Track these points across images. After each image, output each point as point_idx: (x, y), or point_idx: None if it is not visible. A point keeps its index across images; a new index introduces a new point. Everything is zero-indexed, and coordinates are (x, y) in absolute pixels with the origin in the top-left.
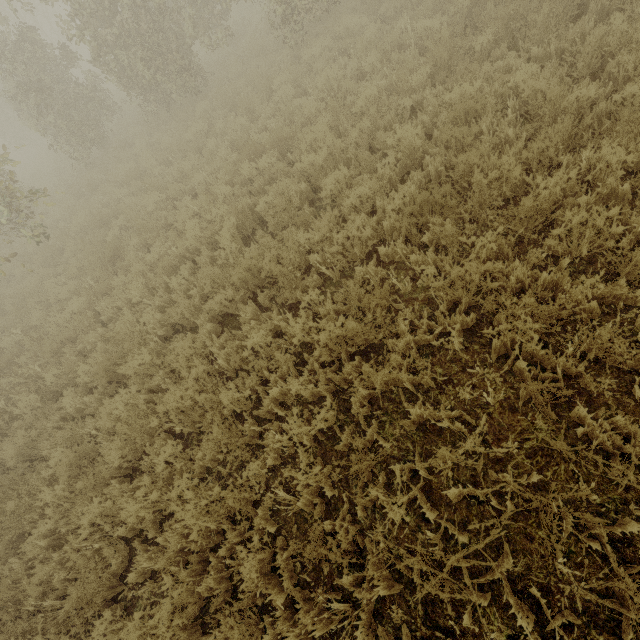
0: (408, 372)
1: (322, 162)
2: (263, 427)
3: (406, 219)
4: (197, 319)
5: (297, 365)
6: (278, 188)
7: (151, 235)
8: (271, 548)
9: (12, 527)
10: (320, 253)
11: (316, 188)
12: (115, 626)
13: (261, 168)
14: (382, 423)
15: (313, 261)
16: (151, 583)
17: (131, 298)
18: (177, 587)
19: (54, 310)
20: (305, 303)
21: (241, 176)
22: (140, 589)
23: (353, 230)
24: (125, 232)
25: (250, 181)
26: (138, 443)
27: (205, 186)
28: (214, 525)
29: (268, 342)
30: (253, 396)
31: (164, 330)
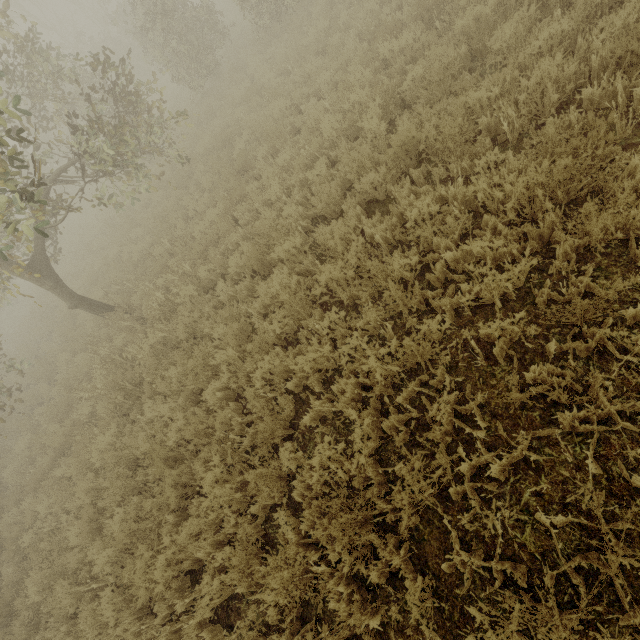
0: (632, 222)
1: (489, 15)
2: (436, 290)
3: (634, 41)
4: (339, 209)
5: (466, 236)
6: (427, 61)
7: (279, 142)
8: (456, 396)
9: (193, 380)
10: (494, 113)
11: (473, 56)
12: (294, 456)
13: (403, 46)
14: (593, 279)
15: (483, 126)
16: (321, 428)
17: (266, 201)
18: (361, 421)
19: (193, 222)
20: (479, 167)
21: (376, 63)
22: (310, 433)
23: (552, 69)
24: (250, 146)
25: (383, 70)
26: (295, 316)
27: (331, 85)
28: (385, 380)
29: (433, 212)
30: (418, 265)
31: (305, 223)
